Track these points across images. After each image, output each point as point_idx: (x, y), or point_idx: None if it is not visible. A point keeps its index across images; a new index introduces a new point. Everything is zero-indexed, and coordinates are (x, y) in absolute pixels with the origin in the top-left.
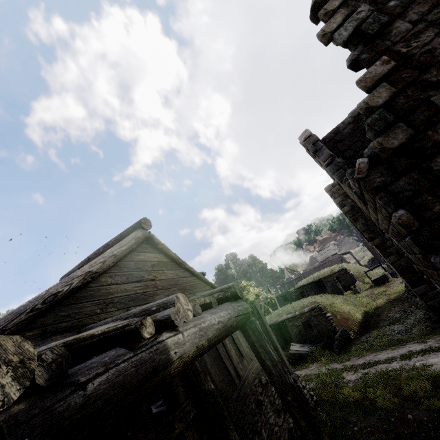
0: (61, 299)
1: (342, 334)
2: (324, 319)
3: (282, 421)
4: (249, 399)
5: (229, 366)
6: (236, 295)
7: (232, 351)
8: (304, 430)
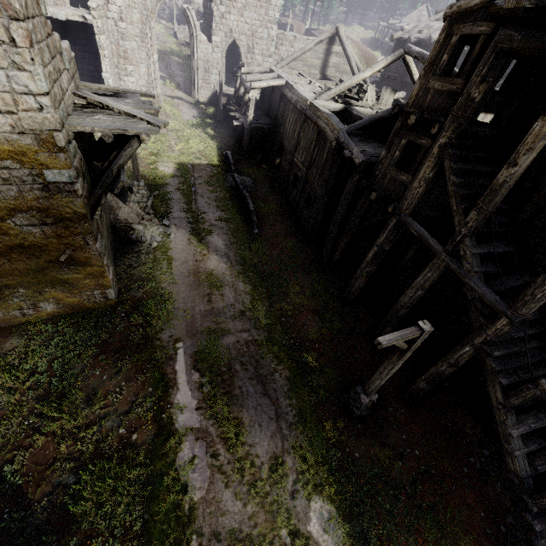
0: None
1: None
2: None
3: None
4: None
5: None
6: None
7: None
8: None
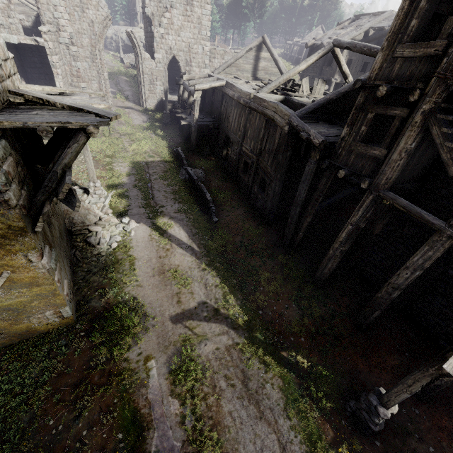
0: None
1: None
2: None
3: None
4: None
5: None
6: None
7: None
8: None
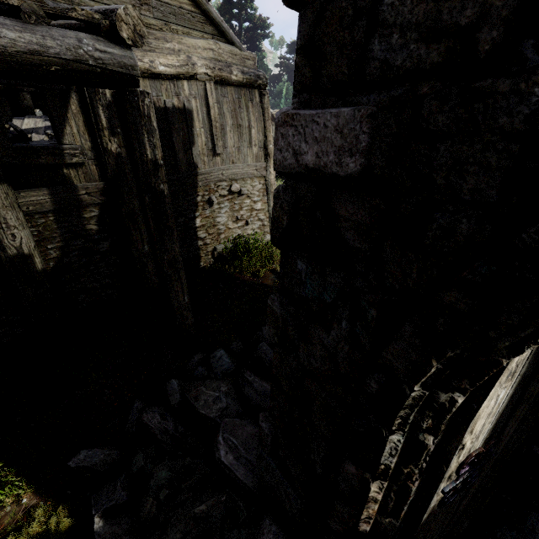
0: None
1: None
2: None
3: (236, 227)
4: (196, 191)
5: (181, 149)
6: (118, 34)
7: (200, 138)
8: (151, 229)
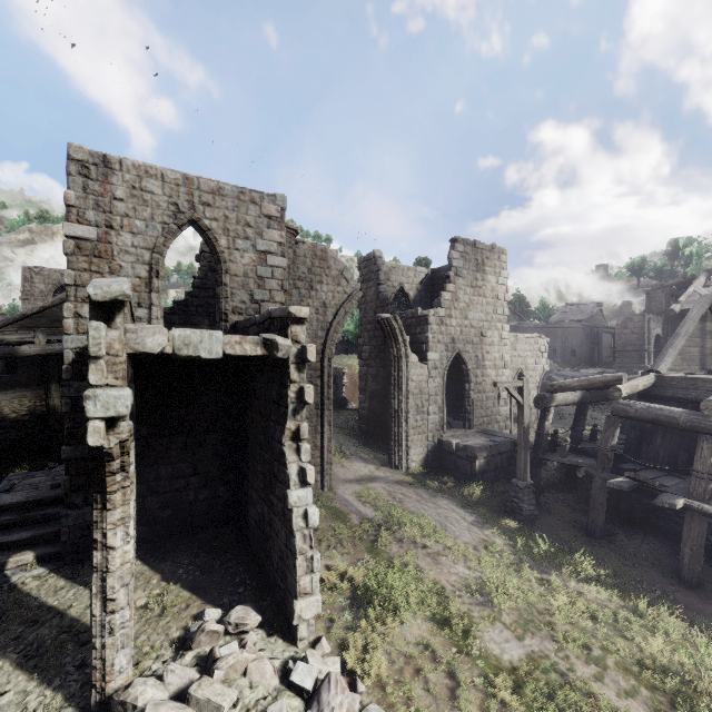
0: (28, 316)
1: (336, 400)
2: (342, 382)
3: None
4: None
5: None
6: None
7: None
8: None
